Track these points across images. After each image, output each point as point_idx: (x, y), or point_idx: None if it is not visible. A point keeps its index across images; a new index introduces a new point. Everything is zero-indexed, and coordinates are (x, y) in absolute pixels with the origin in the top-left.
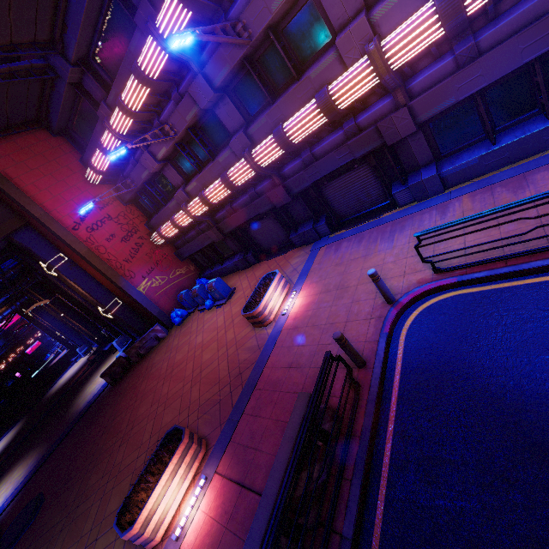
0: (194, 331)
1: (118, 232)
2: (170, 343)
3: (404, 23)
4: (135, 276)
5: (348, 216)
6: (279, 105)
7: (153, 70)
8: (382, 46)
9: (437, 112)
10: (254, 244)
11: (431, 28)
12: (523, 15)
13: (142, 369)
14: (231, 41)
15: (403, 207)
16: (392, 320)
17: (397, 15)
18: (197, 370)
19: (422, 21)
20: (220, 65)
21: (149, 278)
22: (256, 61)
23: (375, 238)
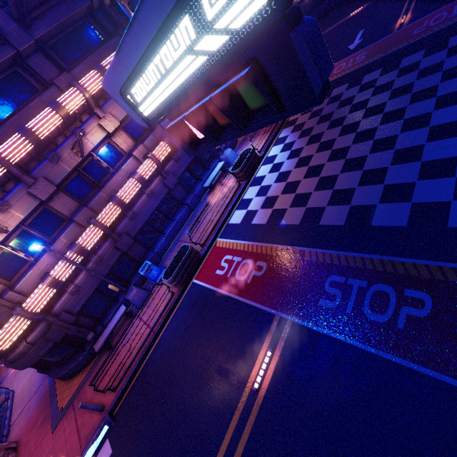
0: None
1: None
2: None
3: None
4: None
5: None
6: None
7: None
8: None
9: None
10: None
11: None
12: None
13: None
14: None
15: None
16: (2, 402)
17: None
18: None
19: None
20: None
21: None
22: None
23: None
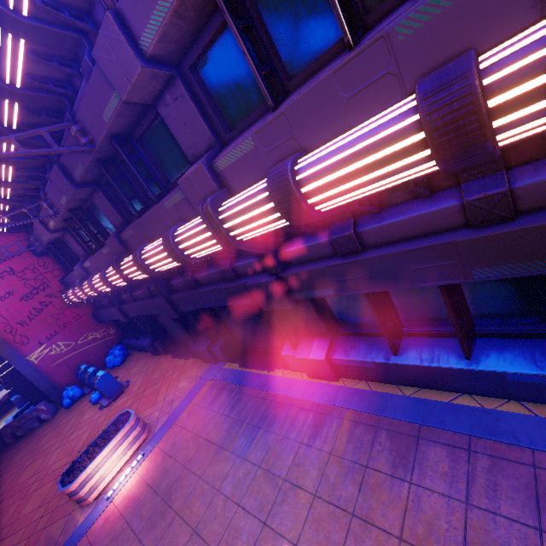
0: (63, 435)
1: (20, 288)
2: (42, 436)
3: (244, 191)
4: (28, 342)
5: (249, 346)
6: (142, 223)
7: (4, 150)
8: (219, 211)
9: (315, 297)
10: (163, 333)
11: (272, 215)
12: (418, 220)
13: (2, 464)
14: (47, 152)
15: (295, 372)
16: None
17: (244, 172)
18: (6, 529)
19: (258, 202)
20: (73, 161)
21: (48, 344)
22: (120, 163)
23: (245, 416)
